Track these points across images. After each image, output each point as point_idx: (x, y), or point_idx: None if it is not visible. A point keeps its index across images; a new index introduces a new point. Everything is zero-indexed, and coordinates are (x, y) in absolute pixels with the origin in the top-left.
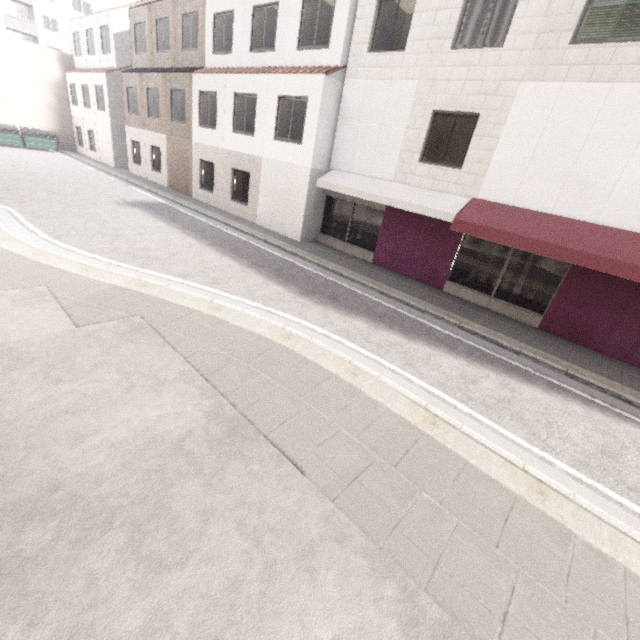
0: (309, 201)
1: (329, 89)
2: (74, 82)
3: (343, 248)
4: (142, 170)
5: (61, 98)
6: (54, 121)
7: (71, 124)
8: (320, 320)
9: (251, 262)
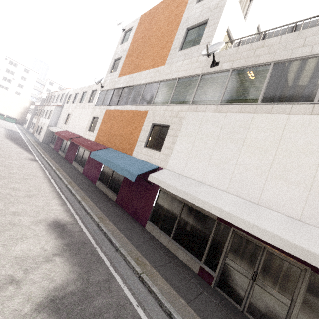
0: (47, 132)
1: (57, 109)
2: (31, 108)
3: (51, 145)
4: (31, 129)
5: (26, 111)
6: (20, 116)
7: (25, 118)
8: None
9: (10, 136)
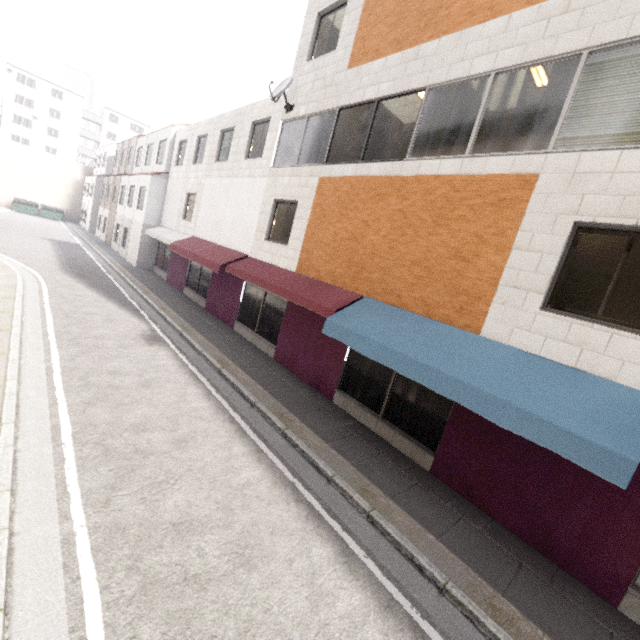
0: (144, 243)
1: (157, 183)
2: (87, 182)
3: (159, 273)
4: (99, 233)
5: (78, 191)
6: (68, 204)
7: (80, 207)
8: (48, 274)
9: (69, 262)
